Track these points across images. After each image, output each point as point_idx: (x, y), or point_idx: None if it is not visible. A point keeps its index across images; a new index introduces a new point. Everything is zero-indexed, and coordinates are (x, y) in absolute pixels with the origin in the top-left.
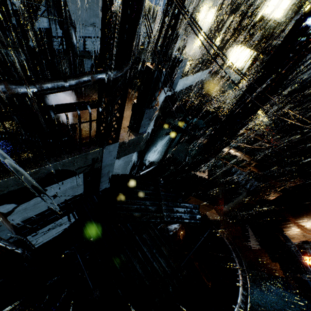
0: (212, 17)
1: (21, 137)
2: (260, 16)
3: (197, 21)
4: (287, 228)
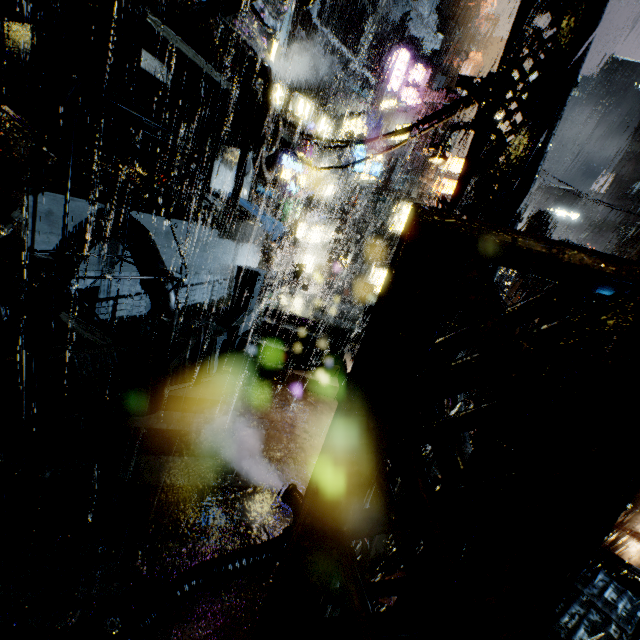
0: (320, 236)
1: (232, 566)
2: (394, 234)
3: (295, 241)
4: (625, 550)
